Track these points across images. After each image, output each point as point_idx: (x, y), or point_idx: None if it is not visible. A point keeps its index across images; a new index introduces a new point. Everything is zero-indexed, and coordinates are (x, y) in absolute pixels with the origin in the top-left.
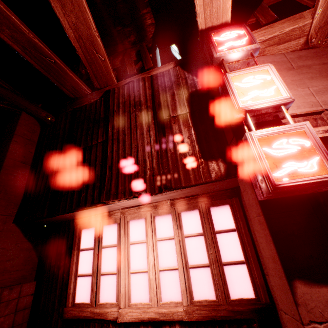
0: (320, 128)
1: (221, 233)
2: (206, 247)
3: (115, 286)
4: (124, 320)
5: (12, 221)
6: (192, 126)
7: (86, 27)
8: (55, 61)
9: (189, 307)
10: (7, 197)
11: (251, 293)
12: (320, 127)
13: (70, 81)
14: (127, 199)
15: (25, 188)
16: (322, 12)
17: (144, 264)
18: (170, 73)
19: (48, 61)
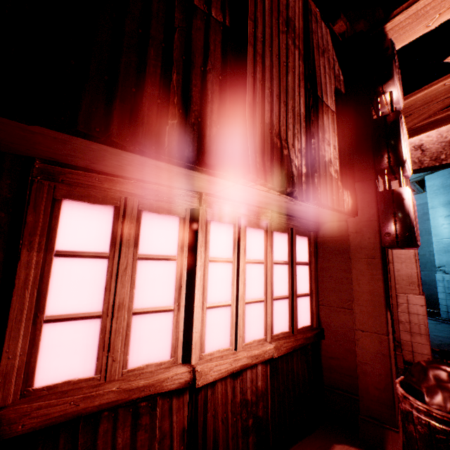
0: None
1: (300, 265)
2: (289, 277)
3: (169, 332)
4: (209, 380)
5: None
6: (337, 136)
7: None
8: None
9: (278, 342)
10: None
11: (309, 321)
12: None
13: None
14: (271, 189)
15: None
16: None
17: (227, 295)
18: (323, 29)
19: None
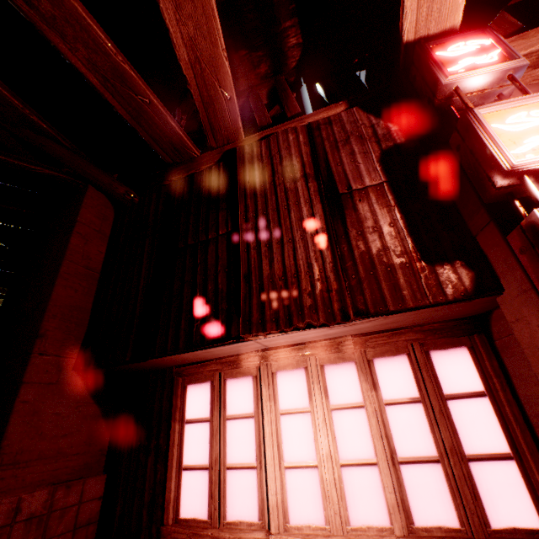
0: None
1: (457, 400)
2: (430, 424)
3: (254, 490)
4: None
5: (71, 367)
6: (396, 206)
7: (209, 44)
8: (151, 102)
9: None
10: (65, 326)
11: (533, 519)
12: None
13: (170, 135)
14: (282, 332)
15: (92, 311)
16: None
17: (309, 452)
18: (343, 119)
19: (140, 101)
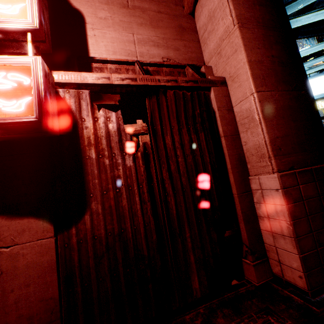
0: (95, 74)
1: None
2: None
3: None
4: None
5: None
6: None
7: None
8: None
9: None
10: None
11: None
12: (96, 74)
13: None
14: None
15: None
16: None
17: None
18: None
19: None
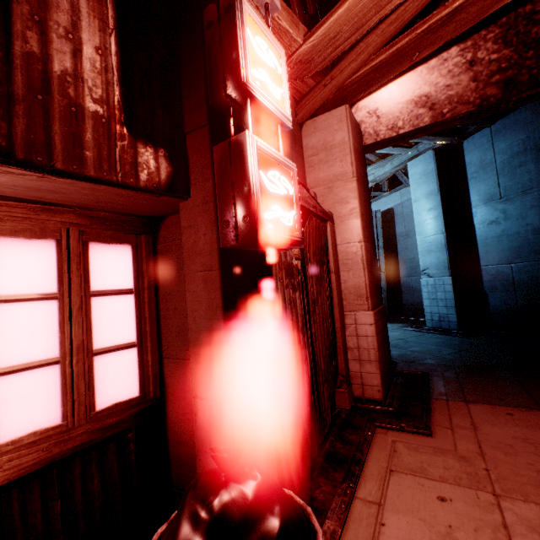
0: None
1: (104, 297)
2: (62, 324)
3: None
4: None
5: None
6: (116, 32)
7: None
8: None
9: None
10: None
11: (135, 391)
12: None
13: None
14: None
15: None
16: (314, 44)
17: None
18: None
19: None
